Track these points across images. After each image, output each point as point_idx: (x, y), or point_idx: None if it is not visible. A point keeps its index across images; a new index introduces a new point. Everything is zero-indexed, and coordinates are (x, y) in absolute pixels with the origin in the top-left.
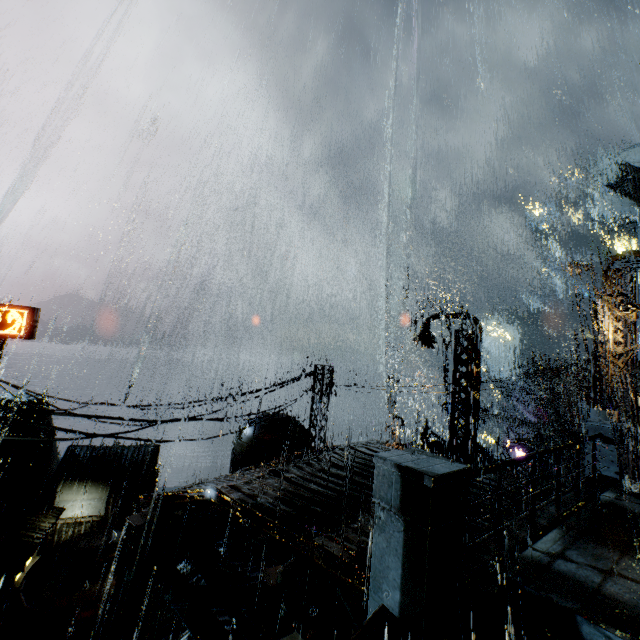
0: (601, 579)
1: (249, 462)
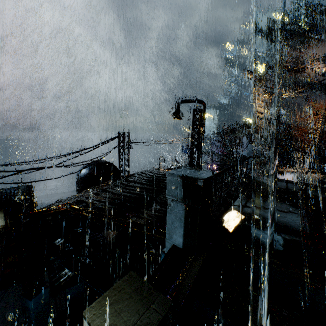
0: (261, 212)
1: (87, 187)
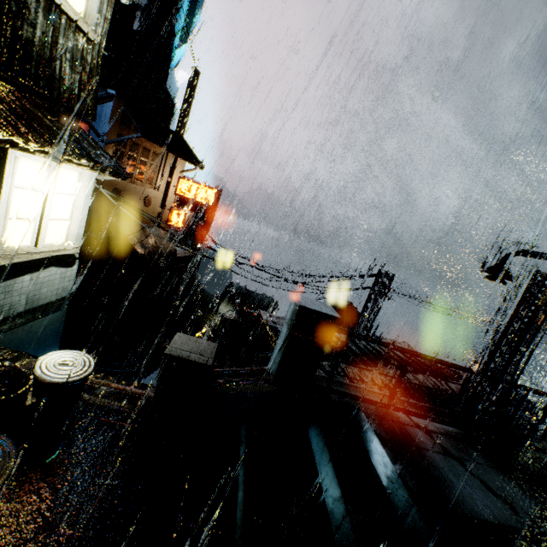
0: (435, 450)
1: None
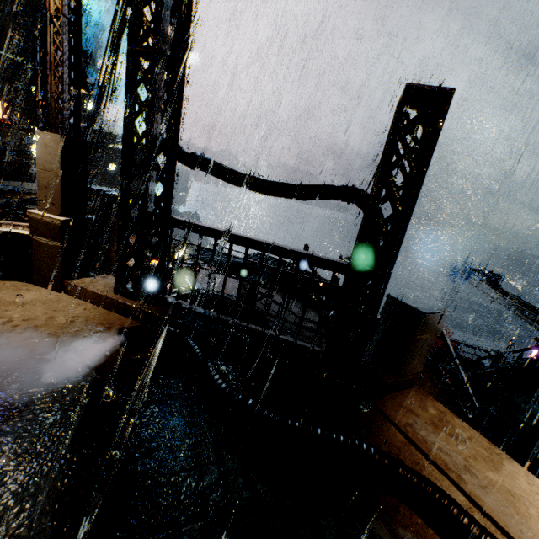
0: None
1: None
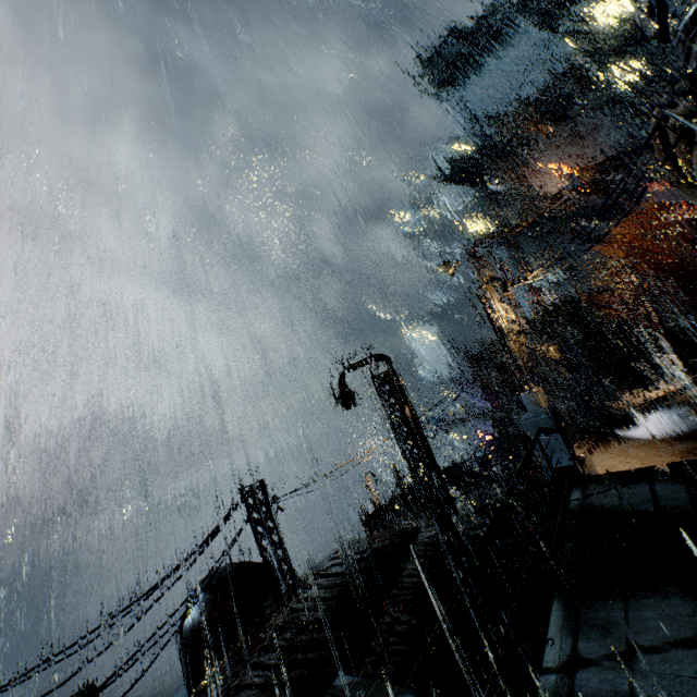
0: (628, 679)
1: (206, 663)
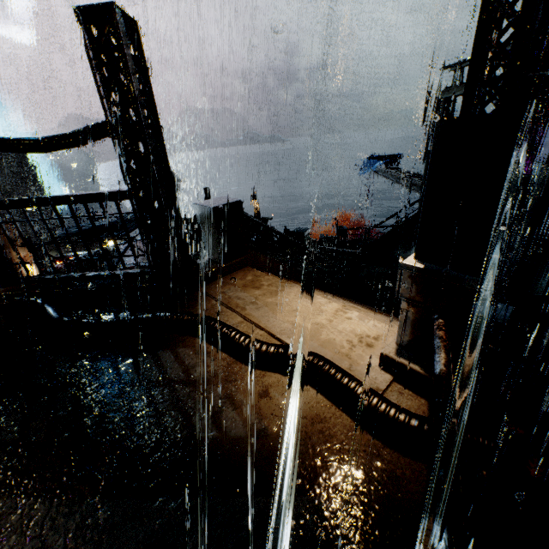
0: None
1: None
